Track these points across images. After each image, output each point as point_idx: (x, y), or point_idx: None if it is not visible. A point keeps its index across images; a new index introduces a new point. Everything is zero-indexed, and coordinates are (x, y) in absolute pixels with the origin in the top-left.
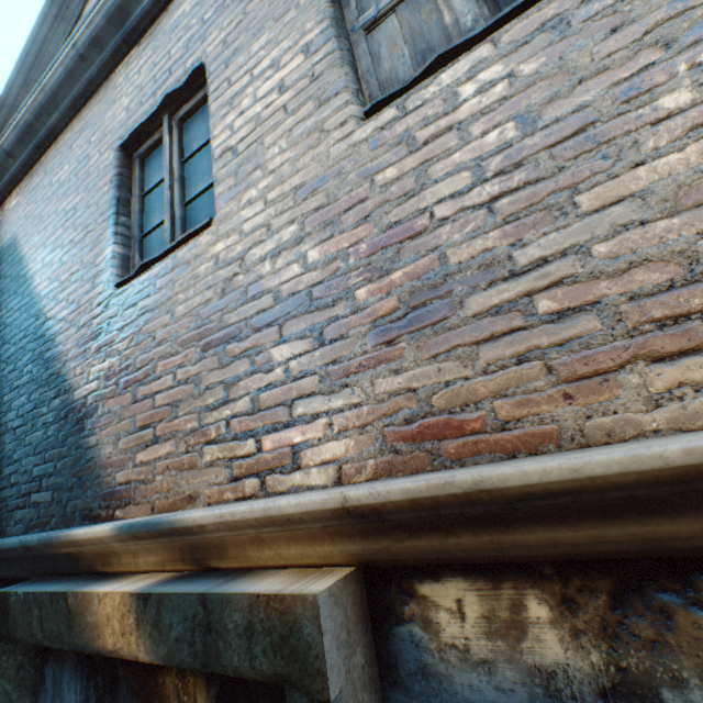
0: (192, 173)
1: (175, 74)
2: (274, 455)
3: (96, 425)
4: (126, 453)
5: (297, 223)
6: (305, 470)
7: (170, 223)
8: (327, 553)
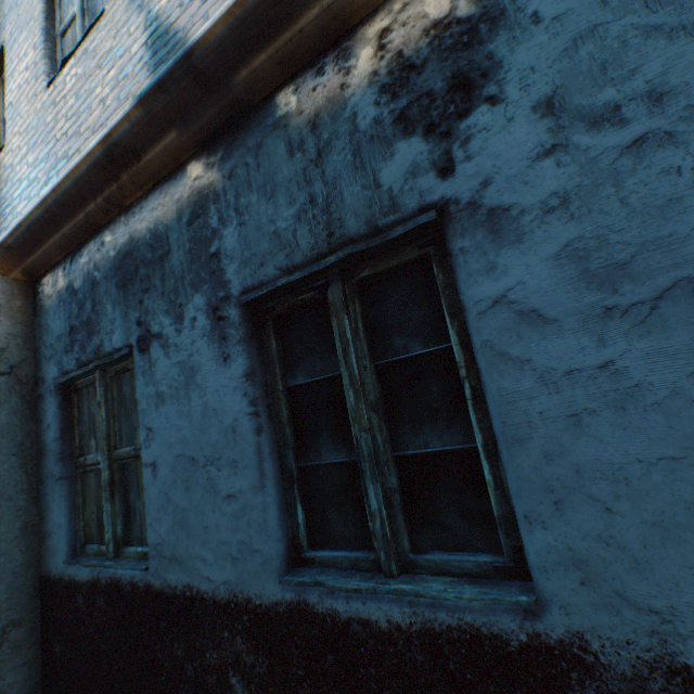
0: None
1: None
2: None
3: None
4: None
5: (28, 145)
6: None
7: None
8: (16, 275)
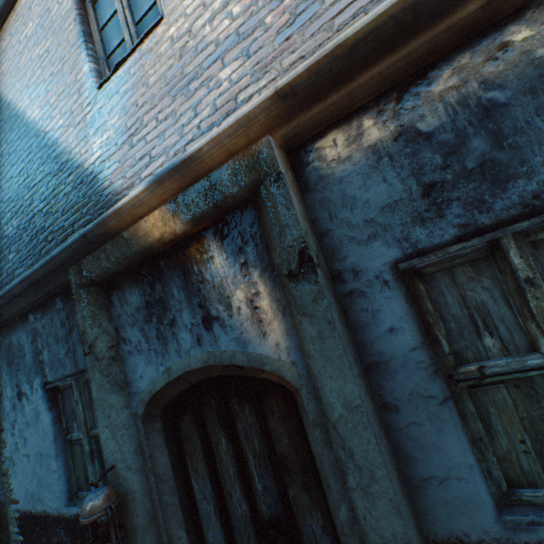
0: (136, 2)
1: None
2: None
3: (106, 175)
4: (133, 178)
5: None
6: None
7: (129, 36)
8: None
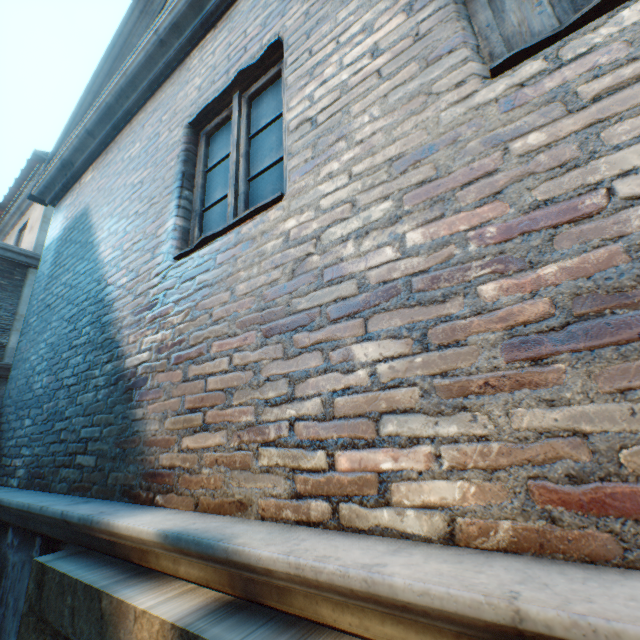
0: (258, 148)
1: (250, 51)
2: (351, 478)
3: (143, 397)
4: (172, 434)
5: (391, 199)
6: (397, 509)
7: (234, 198)
8: None
